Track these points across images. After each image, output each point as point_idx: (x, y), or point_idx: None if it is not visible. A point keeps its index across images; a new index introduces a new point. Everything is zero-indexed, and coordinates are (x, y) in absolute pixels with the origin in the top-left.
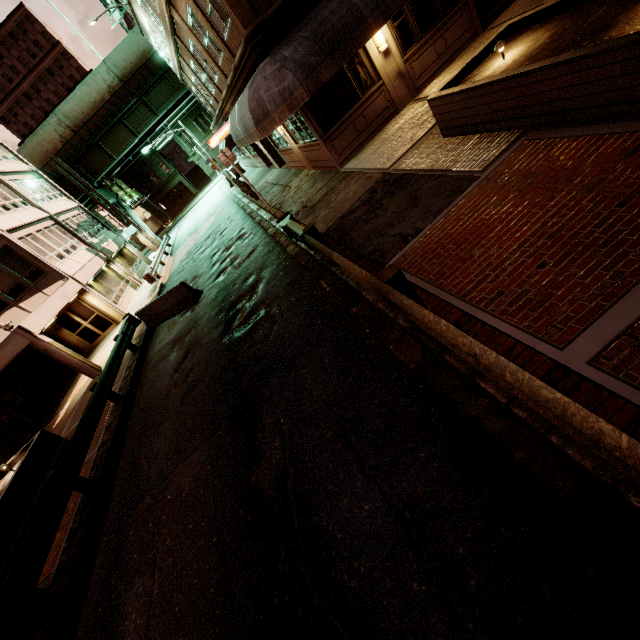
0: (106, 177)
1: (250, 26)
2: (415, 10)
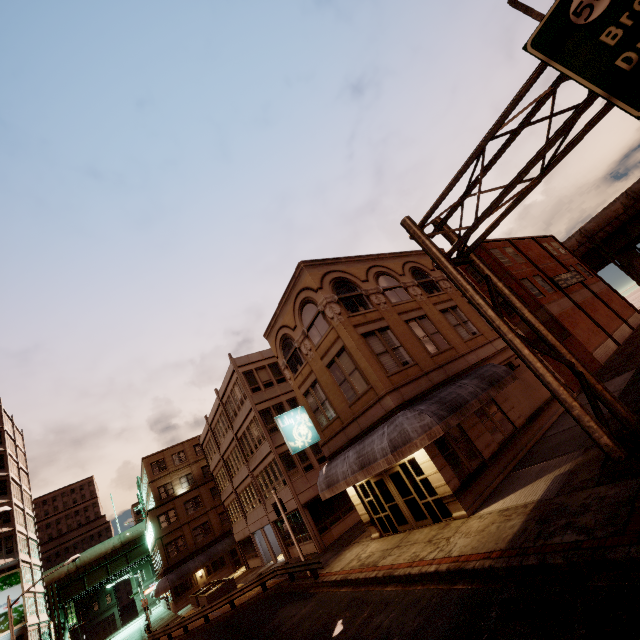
0: (69, 600)
1: (165, 567)
2: (213, 565)
